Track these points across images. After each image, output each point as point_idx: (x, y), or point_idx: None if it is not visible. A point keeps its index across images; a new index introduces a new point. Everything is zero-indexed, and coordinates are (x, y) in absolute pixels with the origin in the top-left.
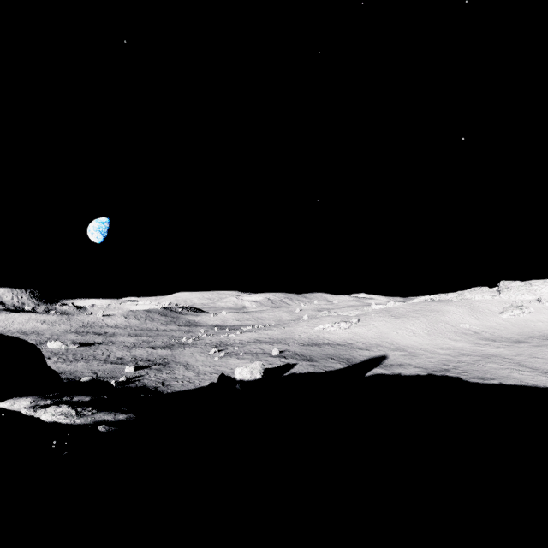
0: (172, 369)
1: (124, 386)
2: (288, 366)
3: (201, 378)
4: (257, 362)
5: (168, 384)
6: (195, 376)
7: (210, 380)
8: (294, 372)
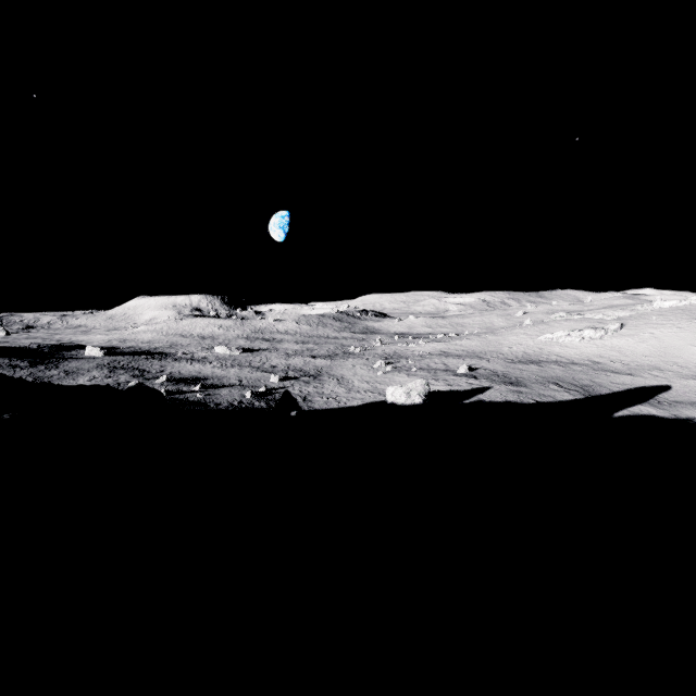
0: (322, 382)
1: (261, 397)
2: (474, 390)
3: (351, 397)
4: (417, 381)
5: (310, 399)
6: (345, 393)
7: (360, 400)
8: (483, 399)
